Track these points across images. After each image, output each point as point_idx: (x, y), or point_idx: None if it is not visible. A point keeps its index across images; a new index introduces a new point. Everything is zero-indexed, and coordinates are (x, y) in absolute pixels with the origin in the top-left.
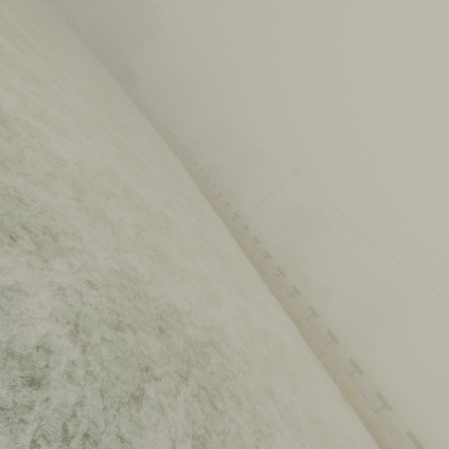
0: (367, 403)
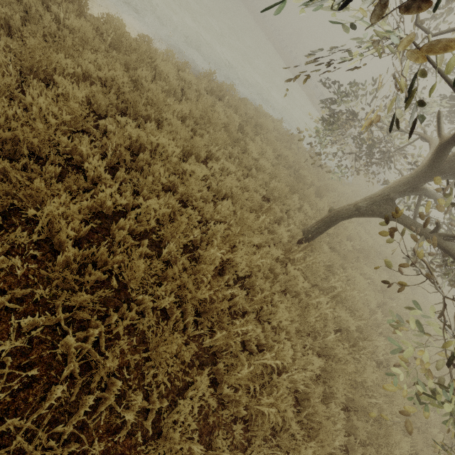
0: None
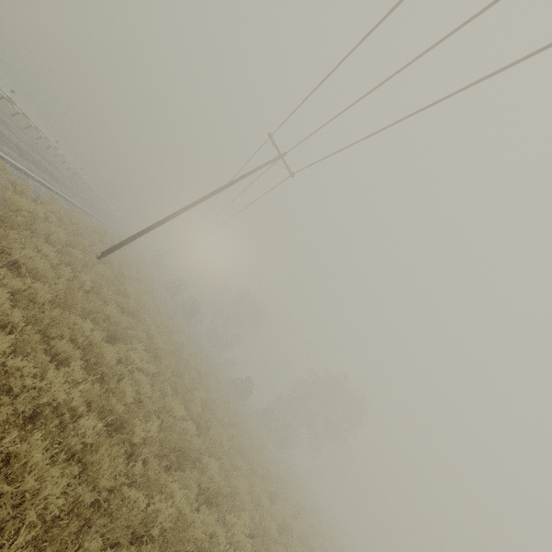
0: (25, 120)
